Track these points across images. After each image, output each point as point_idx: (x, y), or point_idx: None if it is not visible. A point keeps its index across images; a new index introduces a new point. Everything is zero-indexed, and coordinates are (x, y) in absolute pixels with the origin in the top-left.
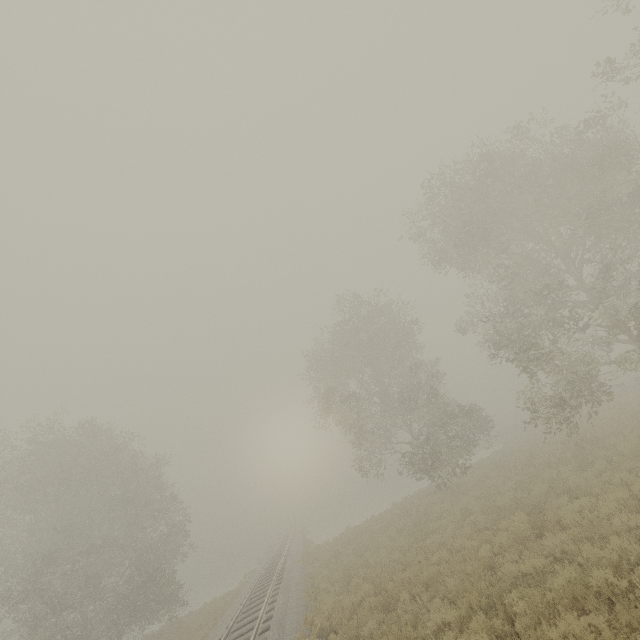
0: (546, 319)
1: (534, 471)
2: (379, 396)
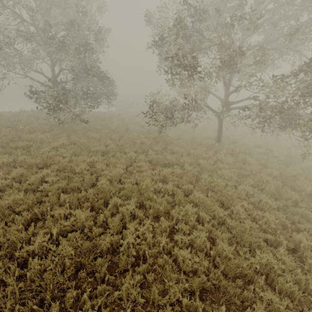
0: (220, 44)
1: (123, 144)
2: (26, 11)
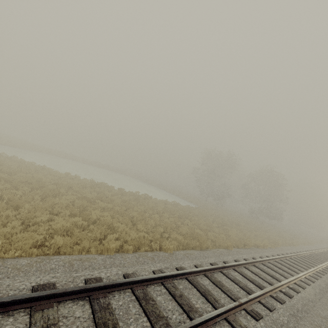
0: None
1: None
2: None
